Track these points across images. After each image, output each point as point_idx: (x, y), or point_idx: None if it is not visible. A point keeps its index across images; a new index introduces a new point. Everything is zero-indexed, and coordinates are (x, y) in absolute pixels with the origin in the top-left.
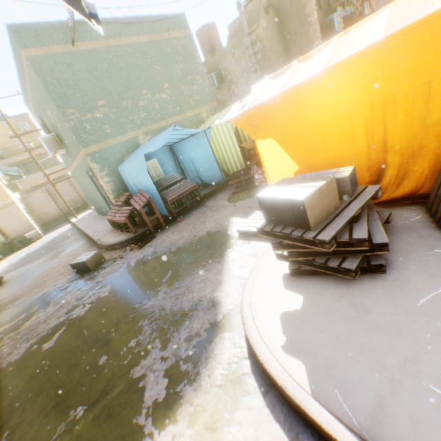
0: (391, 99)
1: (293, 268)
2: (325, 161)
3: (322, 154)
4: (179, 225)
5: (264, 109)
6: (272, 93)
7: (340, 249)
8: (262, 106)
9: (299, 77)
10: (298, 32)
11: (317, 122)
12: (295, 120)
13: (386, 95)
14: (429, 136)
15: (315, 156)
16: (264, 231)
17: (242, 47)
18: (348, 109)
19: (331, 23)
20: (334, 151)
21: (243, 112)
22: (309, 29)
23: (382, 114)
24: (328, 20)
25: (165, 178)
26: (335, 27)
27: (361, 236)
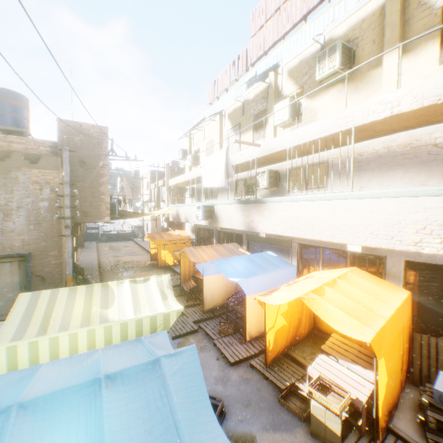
0: (403, 327)
1: None
2: (392, 368)
3: (392, 362)
4: None
5: (383, 331)
6: (353, 313)
7: None
8: (383, 329)
9: (361, 304)
10: (87, 199)
11: (393, 340)
12: (389, 339)
13: (403, 325)
14: (407, 344)
15: (391, 365)
16: None
17: (12, 178)
18: (399, 331)
19: (113, 206)
20: (394, 359)
21: (377, 334)
22: (102, 203)
23: (401, 334)
24: (111, 202)
25: None
26: (116, 211)
27: None
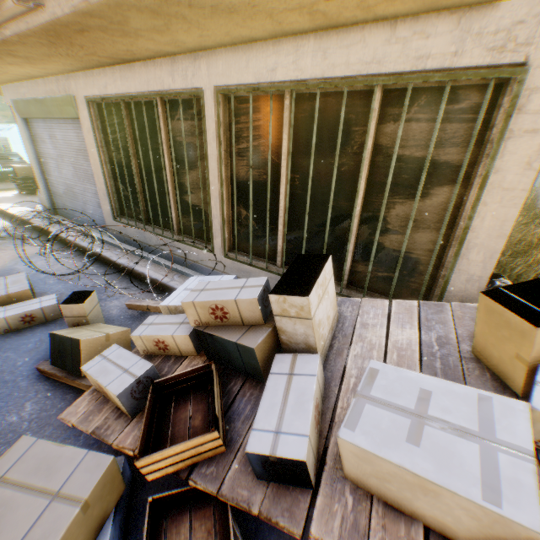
0: None
1: (20, 190)
2: None
3: None
4: (6, 183)
5: None
6: None
7: (27, 184)
8: None
9: None
10: None
11: None
12: None
13: None
14: None
15: None
16: (13, 177)
17: None
18: None
19: None
20: None
21: None
22: None
23: None
24: None
25: (9, 153)
26: None
27: (31, 181)
